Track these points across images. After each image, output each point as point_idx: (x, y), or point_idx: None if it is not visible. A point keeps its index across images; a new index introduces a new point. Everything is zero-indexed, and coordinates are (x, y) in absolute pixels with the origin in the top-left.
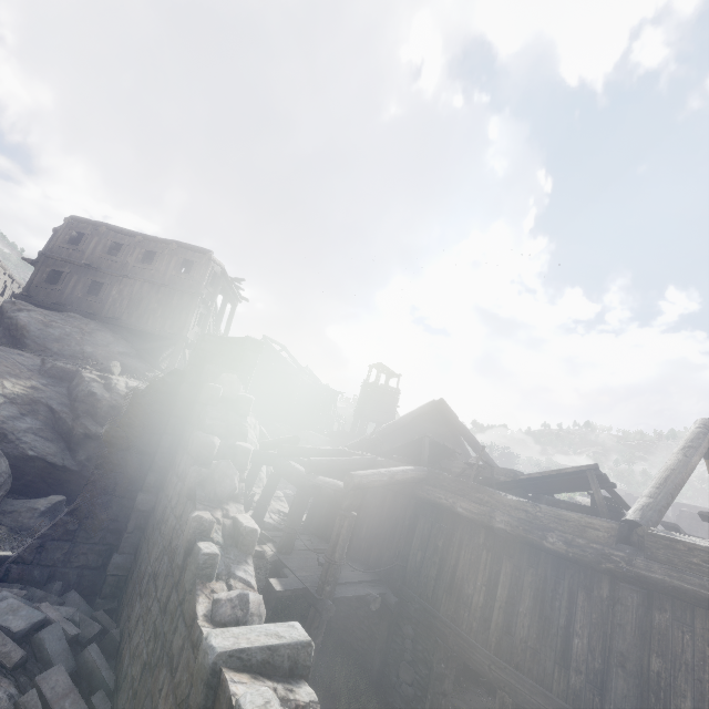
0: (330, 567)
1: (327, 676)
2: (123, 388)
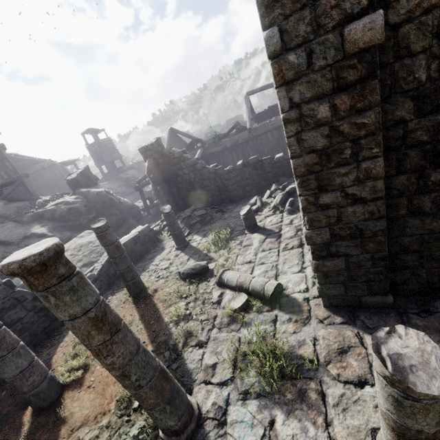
0: None
1: None
2: (74, 200)
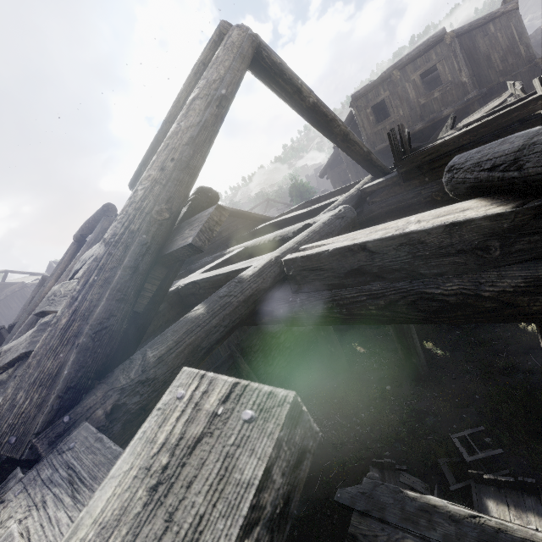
0: None
1: None
2: None
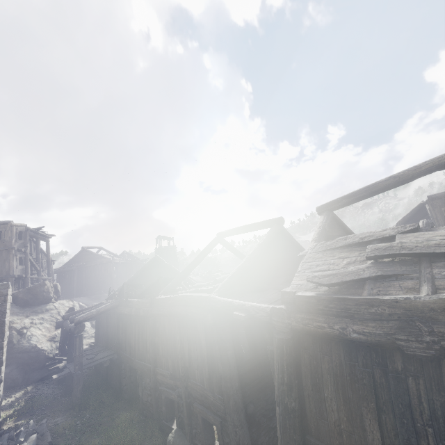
0: (76, 359)
1: (88, 399)
2: None
